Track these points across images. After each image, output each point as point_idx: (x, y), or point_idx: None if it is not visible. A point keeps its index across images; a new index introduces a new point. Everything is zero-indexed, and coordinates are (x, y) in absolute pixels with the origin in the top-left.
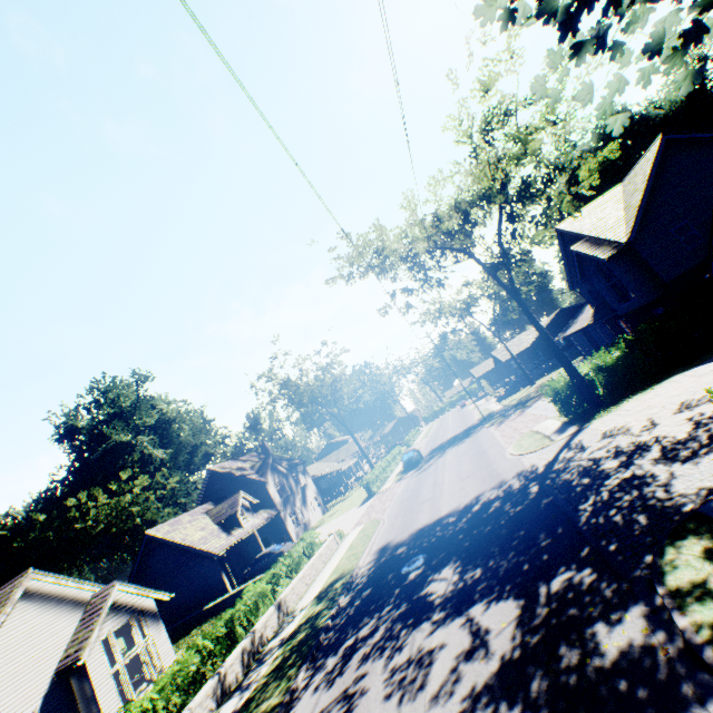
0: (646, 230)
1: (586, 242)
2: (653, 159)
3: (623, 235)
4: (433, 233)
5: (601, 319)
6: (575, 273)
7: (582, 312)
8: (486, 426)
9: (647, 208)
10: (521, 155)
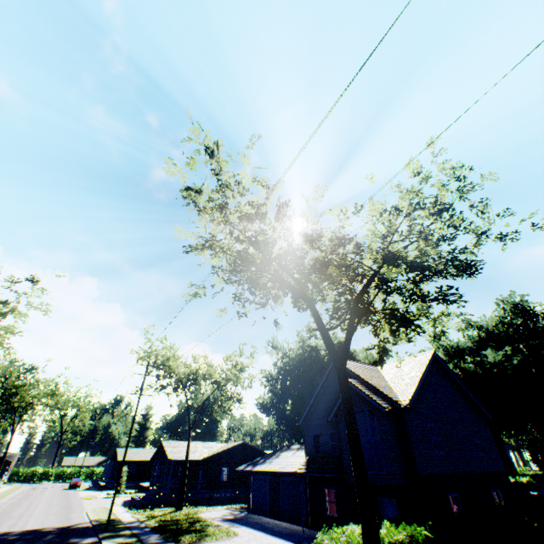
0: (414, 408)
1: (362, 383)
2: (428, 360)
3: (399, 399)
4: (307, 241)
5: (318, 472)
6: (334, 406)
7: (277, 455)
8: (108, 543)
9: (417, 392)
10: (443, 240)
